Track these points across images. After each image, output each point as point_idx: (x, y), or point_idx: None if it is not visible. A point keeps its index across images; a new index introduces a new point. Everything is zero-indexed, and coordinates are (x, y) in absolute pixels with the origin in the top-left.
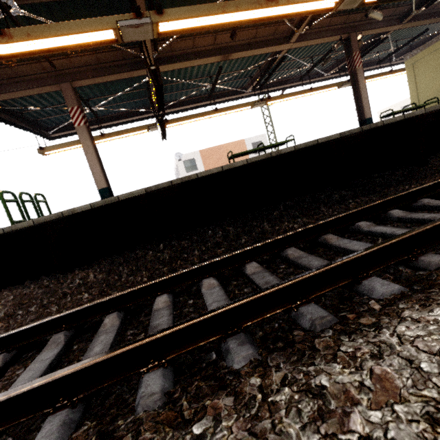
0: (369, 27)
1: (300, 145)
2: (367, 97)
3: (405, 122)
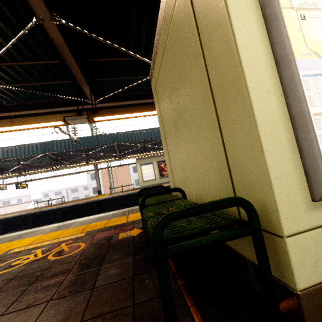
0: (104, 157)
1: (15, 216)
2: (99, 183)
3: (53, 210)
